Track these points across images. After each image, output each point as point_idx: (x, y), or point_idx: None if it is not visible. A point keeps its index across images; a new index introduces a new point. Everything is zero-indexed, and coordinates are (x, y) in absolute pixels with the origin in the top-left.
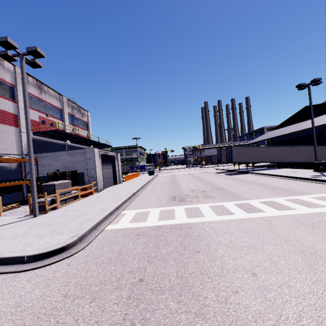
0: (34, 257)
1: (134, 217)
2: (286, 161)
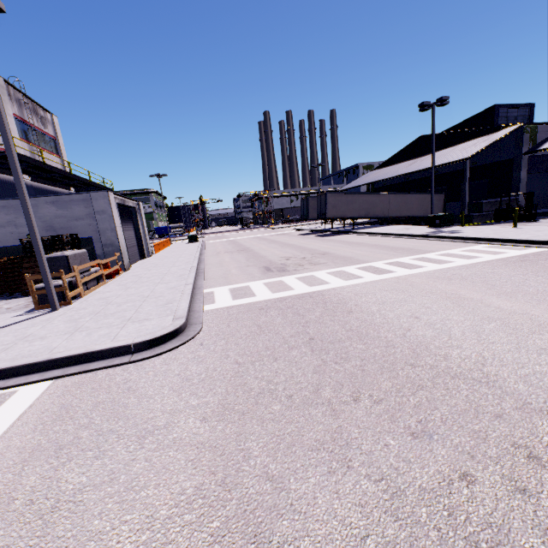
0: (145, 344)
1: (233, 294)
2: (393, 216)
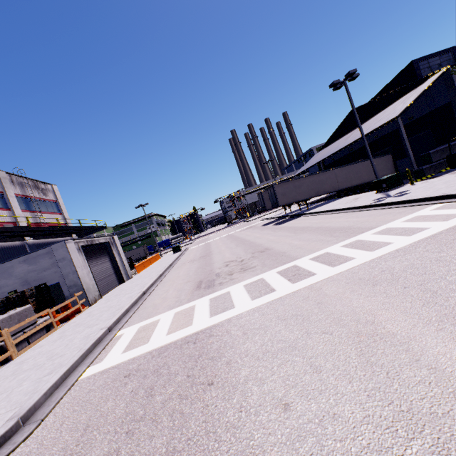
0: None
1: (132, 340)
2: (344, 187)
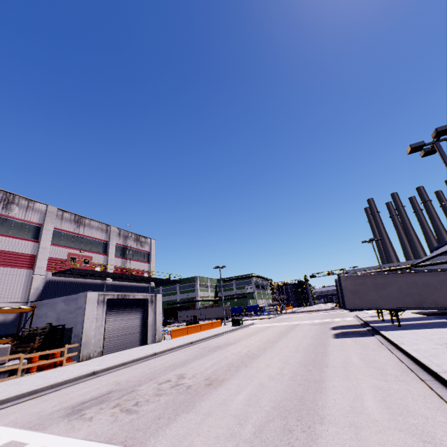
0: None
1: None
2: None
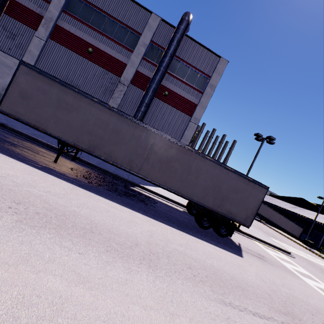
0: (289, 253)
1: None
2: (279, 225)
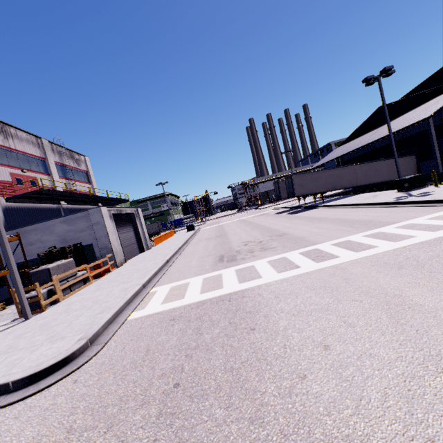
0: (24, 381)
1: (167, 295)
2: (362, 184)
